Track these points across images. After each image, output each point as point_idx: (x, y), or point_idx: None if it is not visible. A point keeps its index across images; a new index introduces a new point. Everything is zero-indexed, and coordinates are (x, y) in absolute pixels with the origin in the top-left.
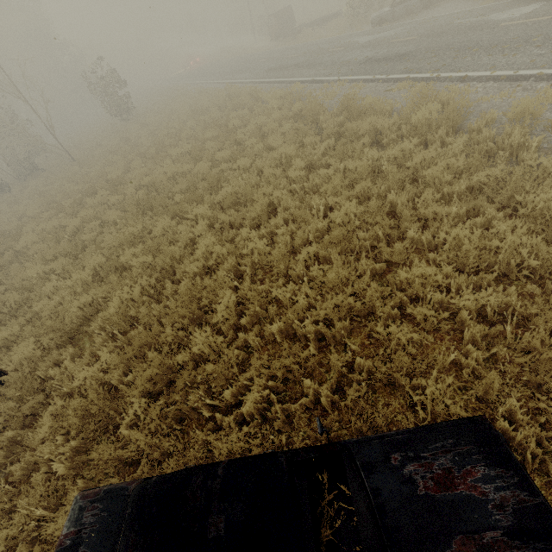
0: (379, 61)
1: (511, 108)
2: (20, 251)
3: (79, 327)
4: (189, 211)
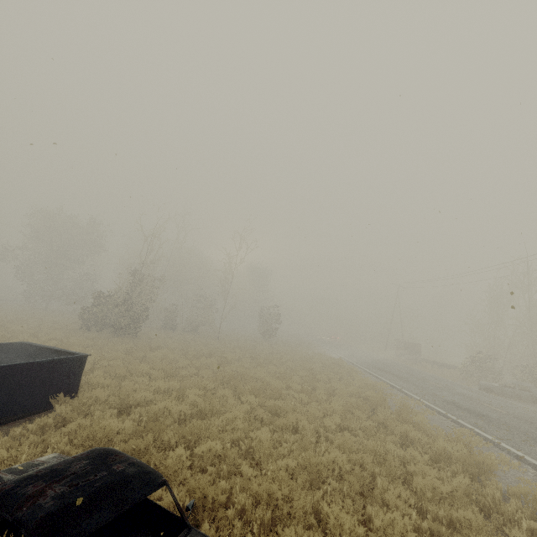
0: (459, 407)
1: (519, 485)
2: (147, 357)
3: (130, 407)
4: (245, 395)
